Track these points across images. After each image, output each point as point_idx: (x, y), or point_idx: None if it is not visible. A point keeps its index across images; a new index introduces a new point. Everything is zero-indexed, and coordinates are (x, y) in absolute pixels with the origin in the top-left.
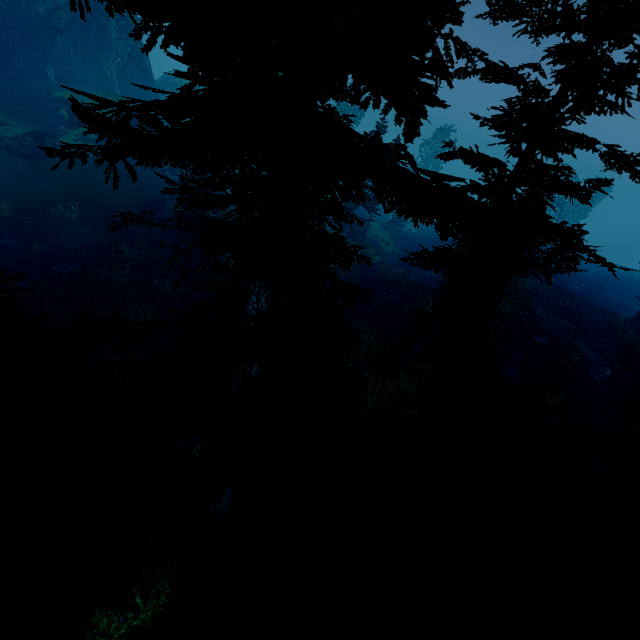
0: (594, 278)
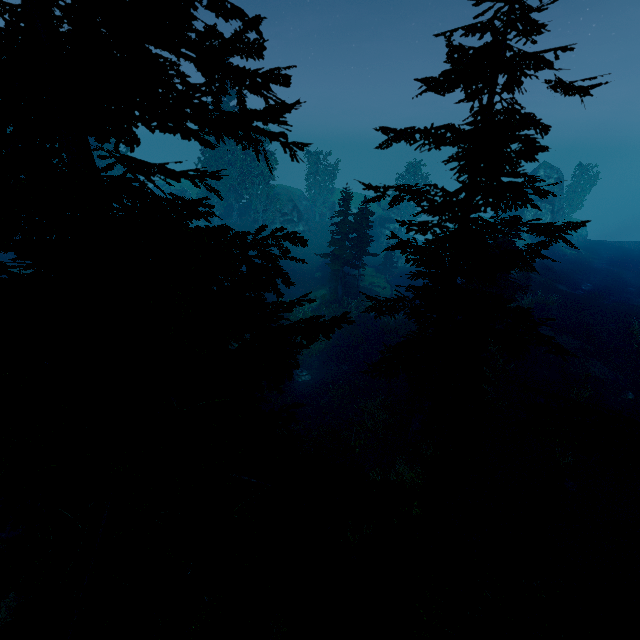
0: (607, 266)
